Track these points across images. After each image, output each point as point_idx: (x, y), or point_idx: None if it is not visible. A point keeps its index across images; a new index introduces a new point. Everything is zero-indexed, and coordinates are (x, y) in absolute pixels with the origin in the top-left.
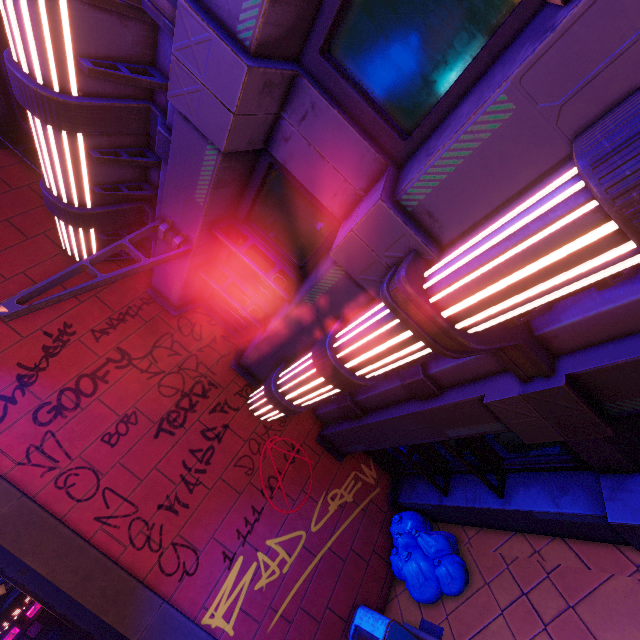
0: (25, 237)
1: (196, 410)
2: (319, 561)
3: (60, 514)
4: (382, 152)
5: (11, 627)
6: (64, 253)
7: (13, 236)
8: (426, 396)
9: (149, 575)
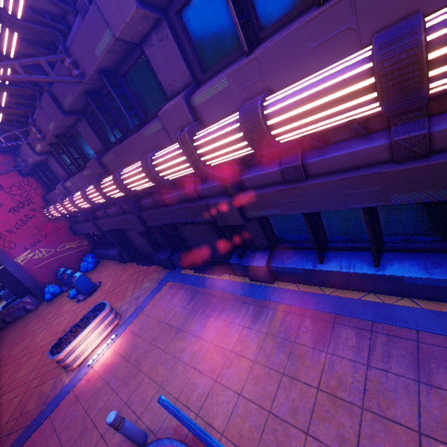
0: None
1: (24, 208)
2: (57, 258)
3: None
4: (67, 173)
5: None
6: None
7: None
8: (86, 221)
9: (0, 245)
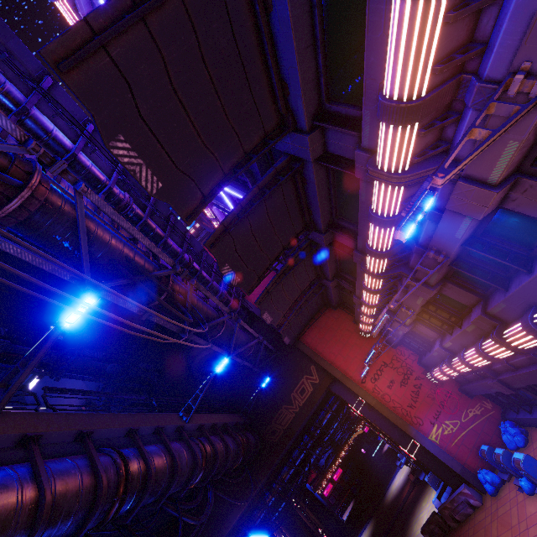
0: (351, 333)
1: (410, 379)
2: (467, 431)
3: (384, 404)
4: (438, 333)
5: (328, 482)
6: (361, 335)
7: (349, 333)
8: (480, 379)
9: (410, 423)
